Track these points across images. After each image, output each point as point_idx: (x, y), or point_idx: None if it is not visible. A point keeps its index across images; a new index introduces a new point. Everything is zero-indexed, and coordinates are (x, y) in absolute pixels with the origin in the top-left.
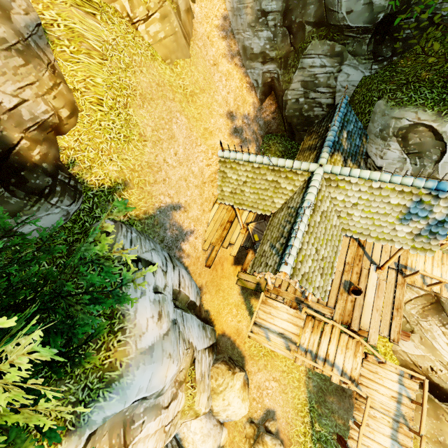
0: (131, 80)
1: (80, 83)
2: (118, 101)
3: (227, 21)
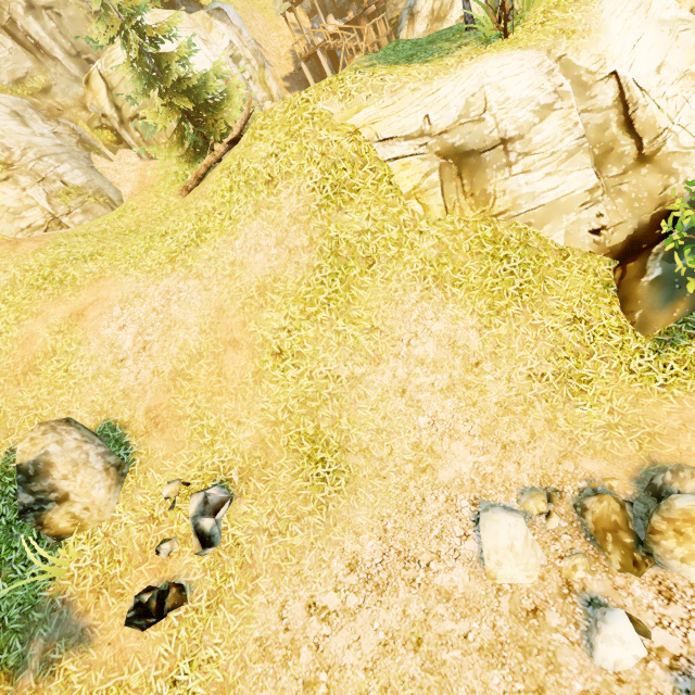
0: None
1: None
2: None
3: None
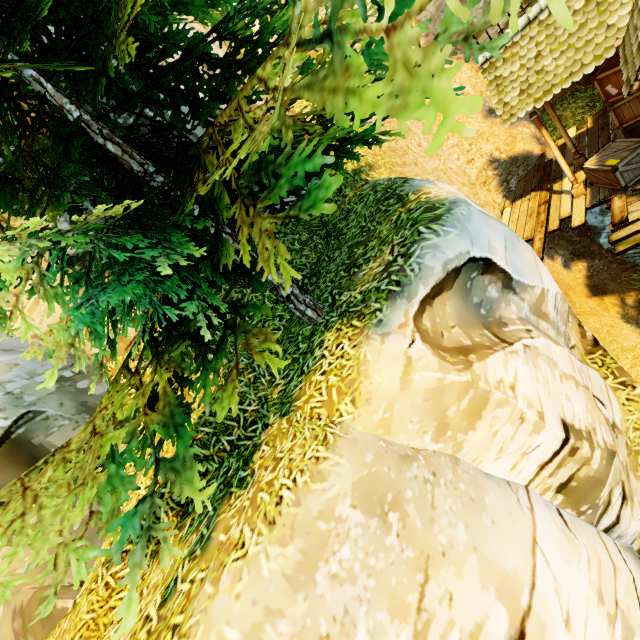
0: None
1: (306, 109)
2: None
3: (429, 35)
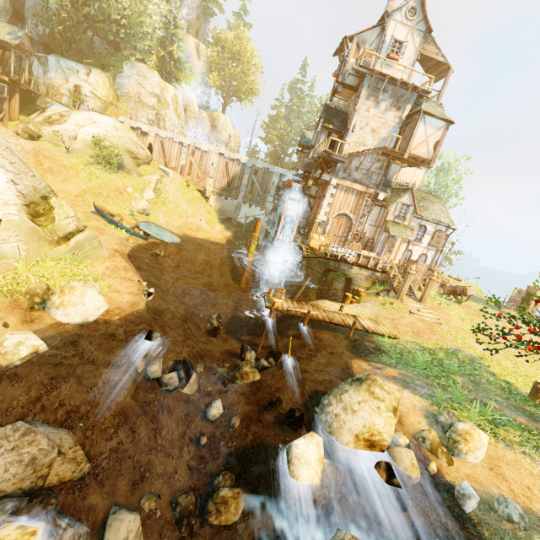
0: None
1: None
2: None
3: None
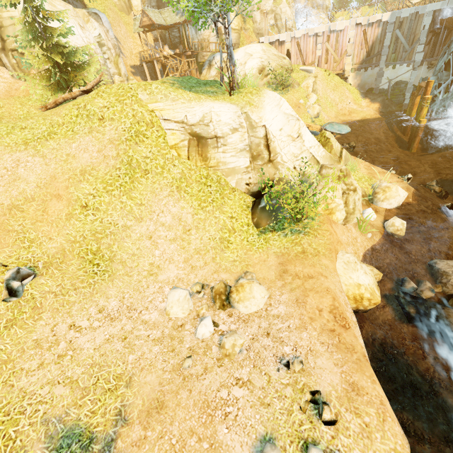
0: (107, 4)
1: None
2: (102, 4)
3: None
